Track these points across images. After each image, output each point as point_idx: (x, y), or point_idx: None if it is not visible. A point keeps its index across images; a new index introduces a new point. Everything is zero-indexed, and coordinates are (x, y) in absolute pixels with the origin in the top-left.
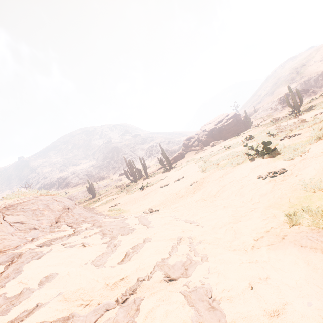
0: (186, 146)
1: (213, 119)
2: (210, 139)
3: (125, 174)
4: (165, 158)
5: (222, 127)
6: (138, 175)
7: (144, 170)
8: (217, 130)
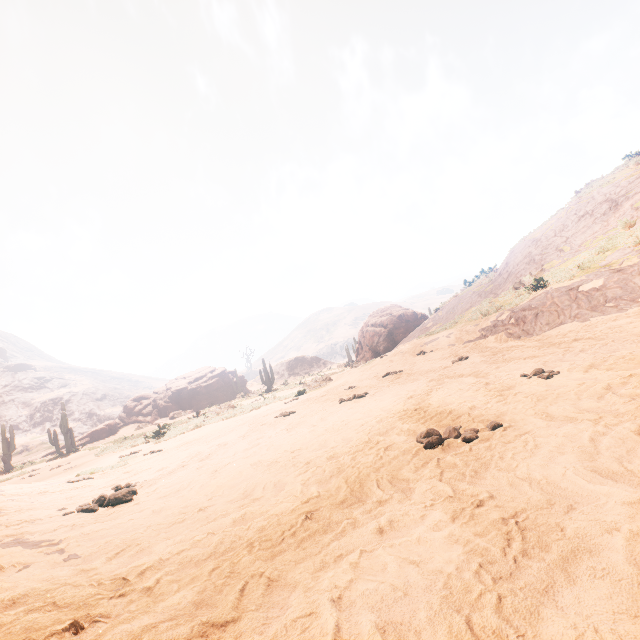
0: (131, 411)
1: (191, 372)
2: (173, 405)
3: None
4: (65, 431)
5: (198, 390)
6: None
7: (5, 454)
8: (189, 393)
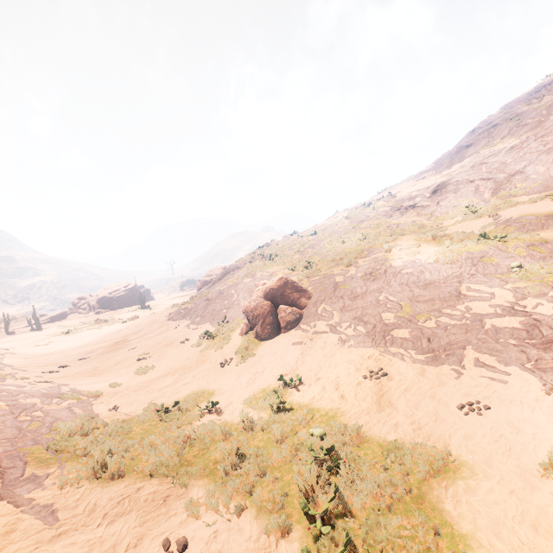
0: (75, 305)
1: (114, 285)
2: (98, 306)
3: None
4: (35, 319)
5: (114, 298)
6: None
7: (6, 326)
8: (108, 300)
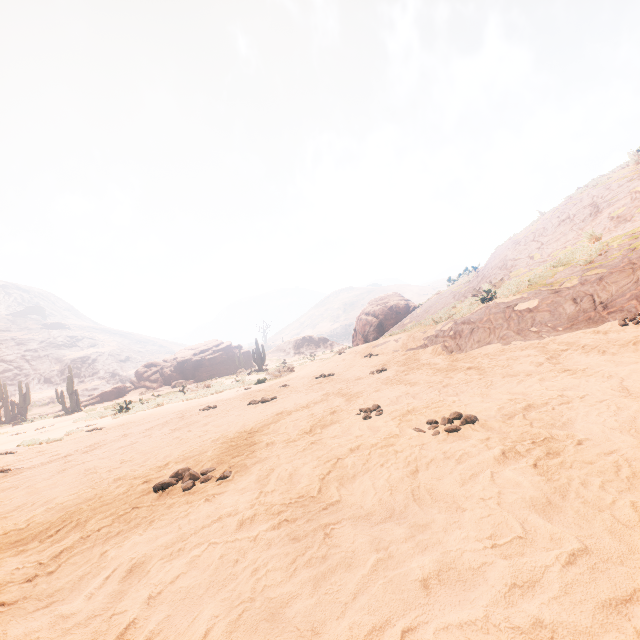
0: (141, 376)
1: (199, 344)
2: (177, 375)
3: None
4: (70, 392)
5: (202, 362)
6: (6, 416)
7: (22, 407)
8: (193, 364)
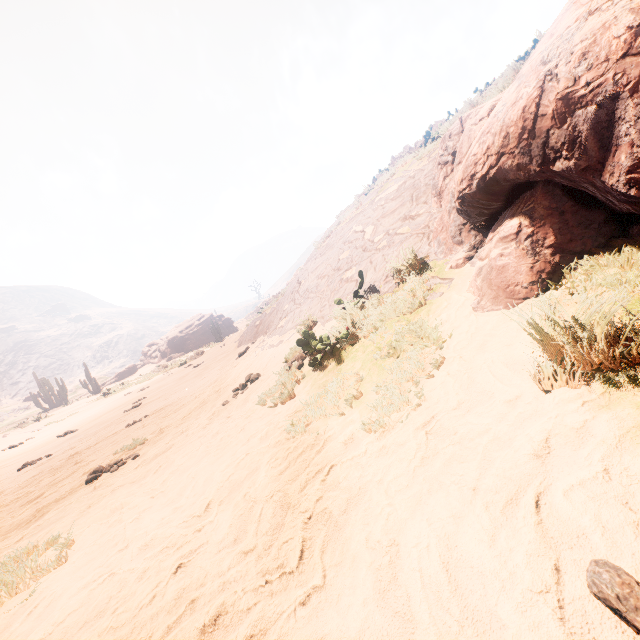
0: (146, 355)
1: (186, 321)
2: (170, 350)
3: (33, 400)
4: (89, 380)
5: (187, 337)
6: (57, 401)
7: (63, 395)
8: (180, 340)
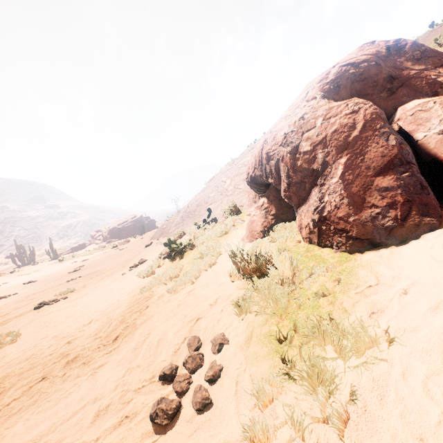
0: (93, 237)
1: (123, 218)
2: (110, 236)
3: (11, 258)
4: (51, 250)
5: (122, 228)
6: (27, 261)
7: (32, 257)
8: (117, 230)
